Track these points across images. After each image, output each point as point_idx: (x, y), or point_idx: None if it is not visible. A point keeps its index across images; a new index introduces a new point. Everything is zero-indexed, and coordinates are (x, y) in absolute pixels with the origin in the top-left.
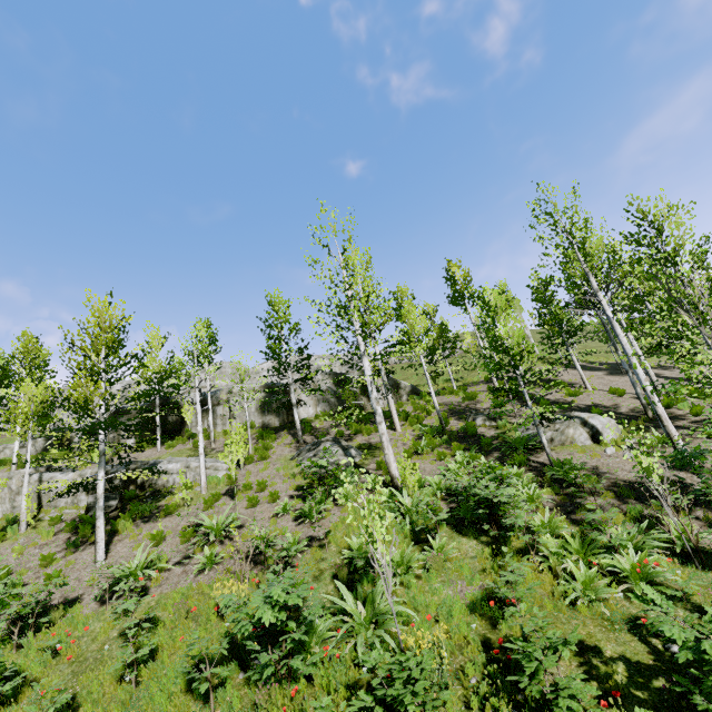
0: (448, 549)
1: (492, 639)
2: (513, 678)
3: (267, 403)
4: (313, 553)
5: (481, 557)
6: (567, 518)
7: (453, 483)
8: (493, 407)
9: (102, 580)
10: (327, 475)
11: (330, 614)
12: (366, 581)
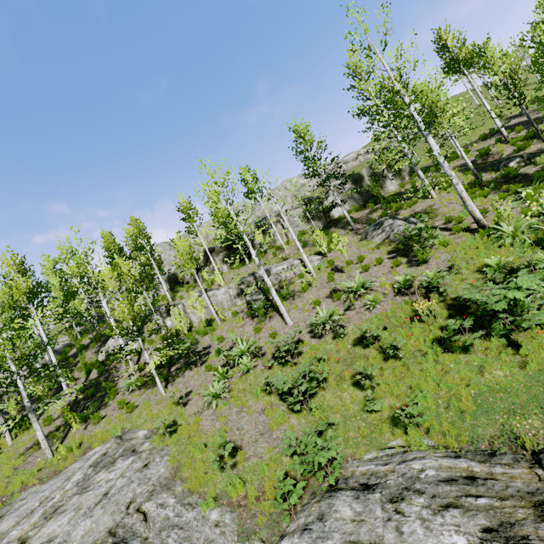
0: None
1: None
2: None
3: (308, 213)
4: (451, 278)
5: None
6: None
7: None
8: (516, 152)
9: (303, 330)
10: (404, 240)
11: None
12: None
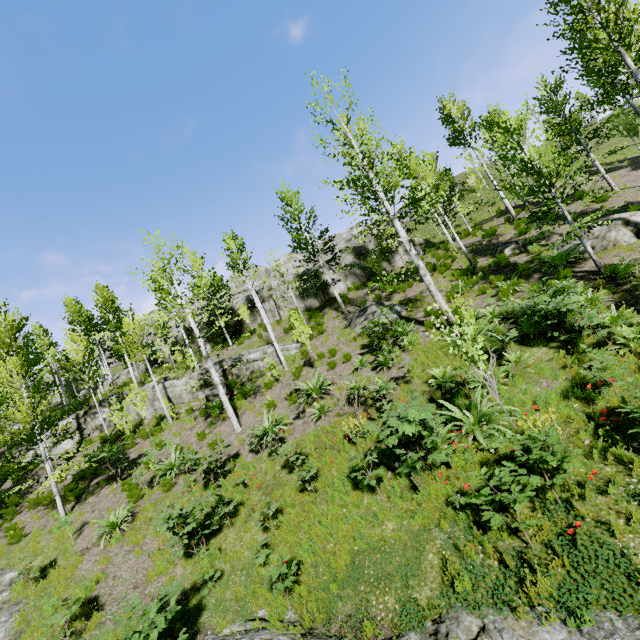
0: (524, 359)
1: (591, 412)
2: (634, 430)
3: (304, 289)
4: (402, 388)
5: (558, 358)
6: (632, 310)
7: (516, 306)
8: (517, 236)
9: (247, 440)
10: (383, 332)
11: (439, 424)
12: (459, 397)
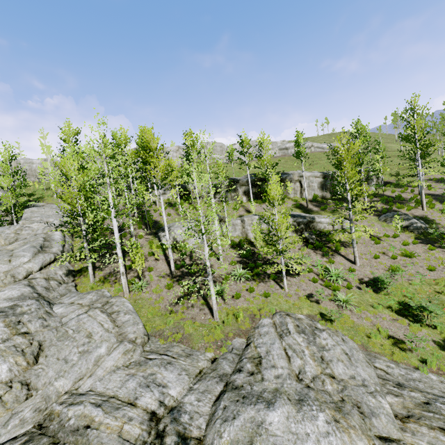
0: None
1: None
2: None
3: (324, 184)
4: None
5: None
6: None
7: None
8: None
9: (373, 272)
10: (421, 233)
11: None
12: None
